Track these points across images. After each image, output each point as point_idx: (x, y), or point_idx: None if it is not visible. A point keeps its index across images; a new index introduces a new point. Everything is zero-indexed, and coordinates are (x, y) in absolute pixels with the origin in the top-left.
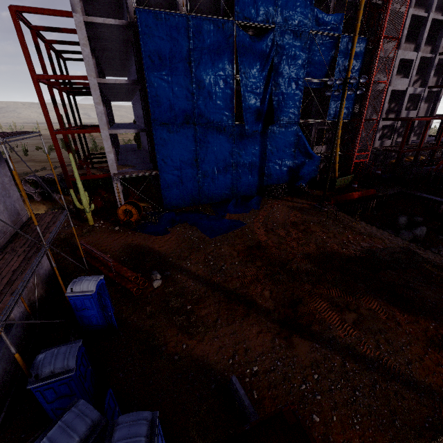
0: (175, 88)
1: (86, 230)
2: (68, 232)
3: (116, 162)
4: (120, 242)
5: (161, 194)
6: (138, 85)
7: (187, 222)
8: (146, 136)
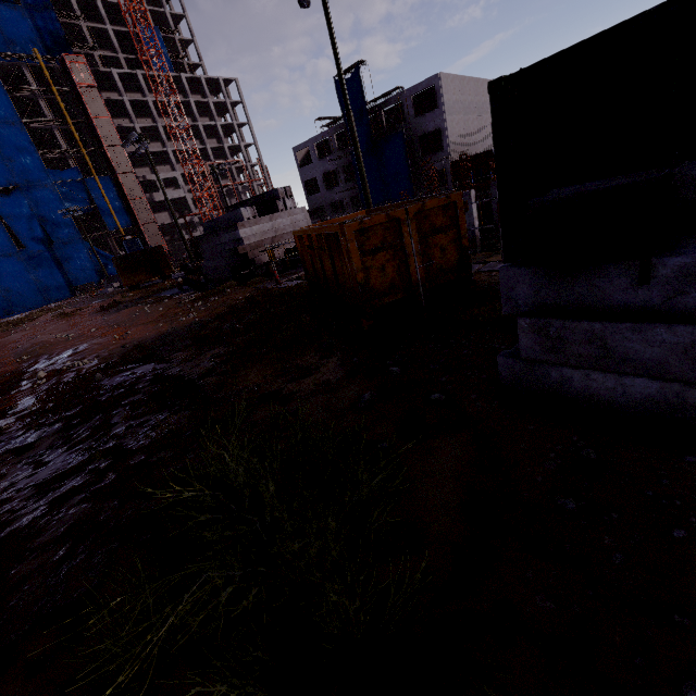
0: None
1: None
2: None
3: None
4: None
5: None
6: None
7: None
8: None
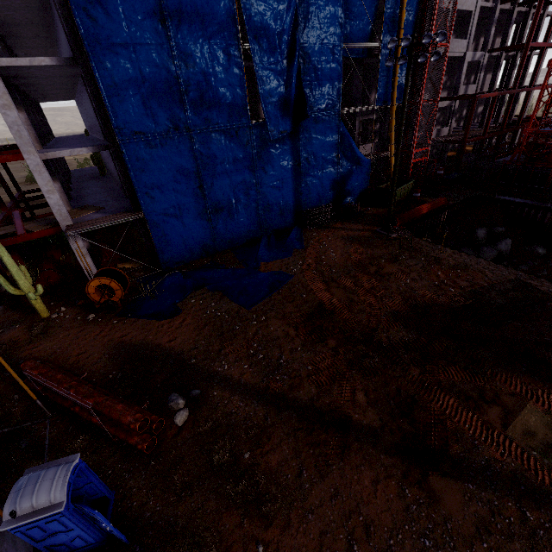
0: (145, 69)
1: (36, 331)
2: (5, 340)
3: (68, 204)
4: (102, 343)
5: (154, 246)
6: (76, 68)
7: (204, 287)
8: (110, 155)
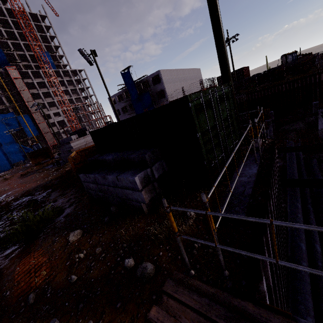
0: None
1: None
2: None
3: None
4: None
5: None
6: None
7: None
8: None
